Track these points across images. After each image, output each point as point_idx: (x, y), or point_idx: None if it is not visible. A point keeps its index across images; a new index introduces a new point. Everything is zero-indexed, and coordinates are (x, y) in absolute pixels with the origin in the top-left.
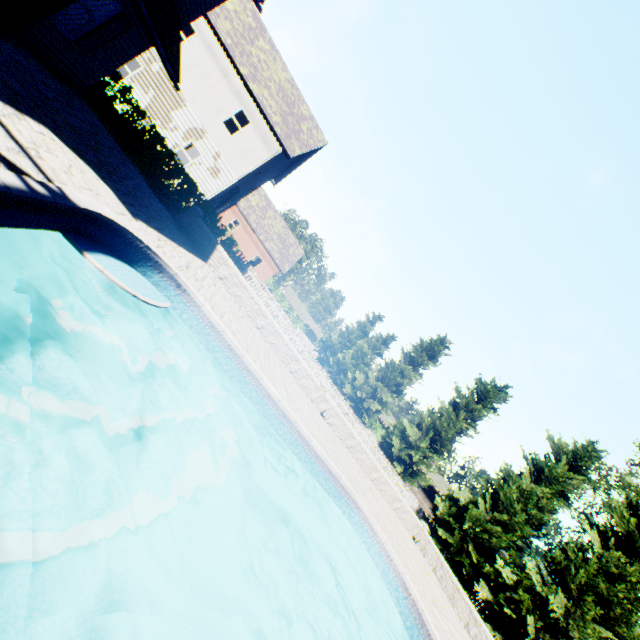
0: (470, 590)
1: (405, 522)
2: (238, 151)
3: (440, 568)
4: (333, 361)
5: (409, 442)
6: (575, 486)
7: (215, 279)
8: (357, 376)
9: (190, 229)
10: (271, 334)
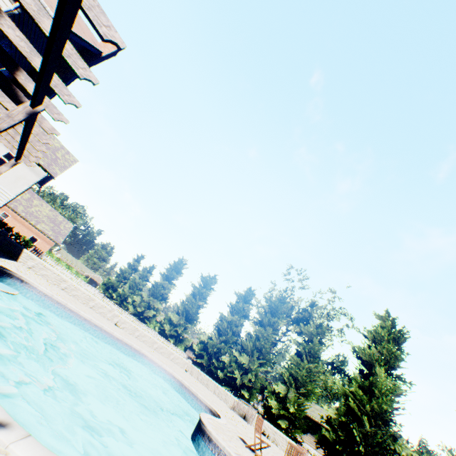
0: (218, 381)
1: (179, 364)
2: (11, 178)
3: (200, 376)
4: (116, 295)
5: (175, 324)
6: (248, 309)
7: (28, 269)
8: (136, 299)
9: (1, 244)
10: (73, 290)
